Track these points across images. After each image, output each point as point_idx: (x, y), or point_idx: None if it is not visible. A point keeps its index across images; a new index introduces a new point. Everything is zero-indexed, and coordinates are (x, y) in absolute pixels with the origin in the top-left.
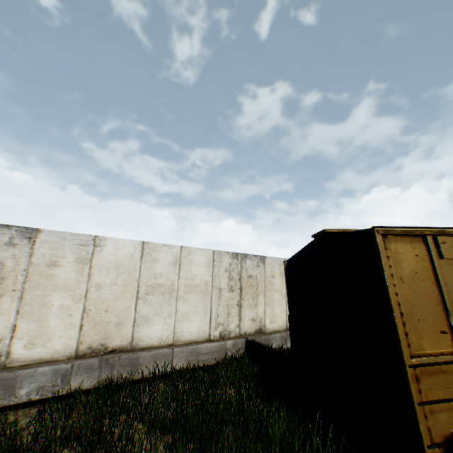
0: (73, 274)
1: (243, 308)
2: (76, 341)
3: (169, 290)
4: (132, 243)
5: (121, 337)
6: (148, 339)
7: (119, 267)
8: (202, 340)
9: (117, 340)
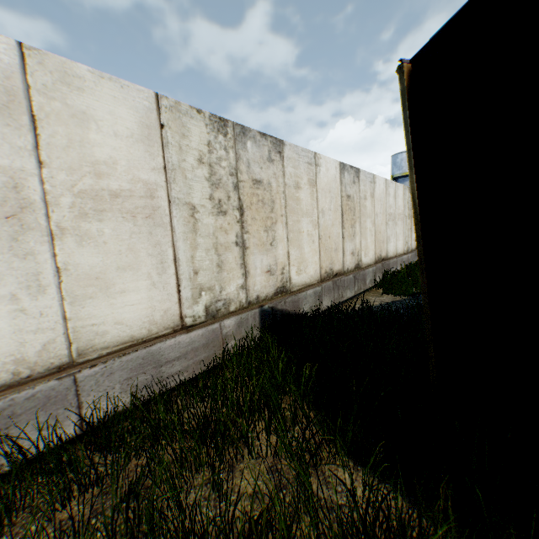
0: None
1: (249, 251)
2: None
3: (6, 206)
4: None
5: None
6: None
7: None
8: (164, 331)
9: None
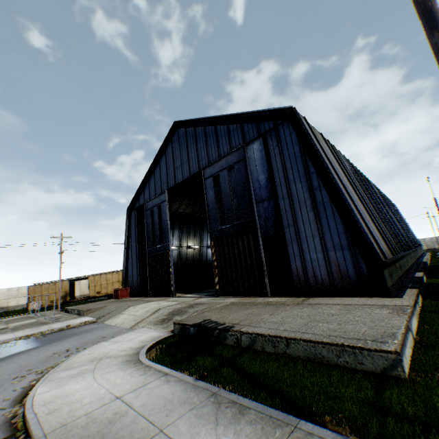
0: None
1: None
2: None
3: (17, 296)
4: (7, 289)
5: (6, 305)
6: (12, 305)
7: (4, 293)
8: (27, 304)
9: (5, 306)
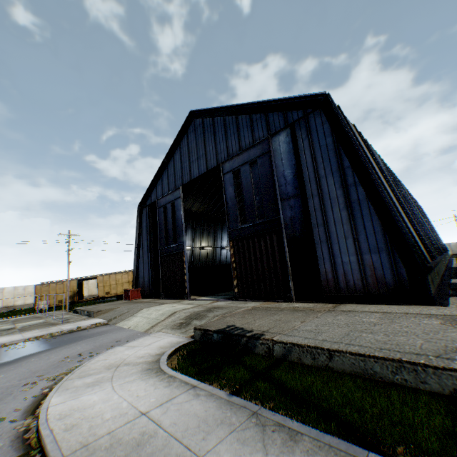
0: (1, 295)
1: None
2: (3, 305)
3: (23, 295)
4: (13, 287)
5: (12, 304)
6: (19, 304)
7: (10, 292)
8: (33, 303)
9: (11, 305)
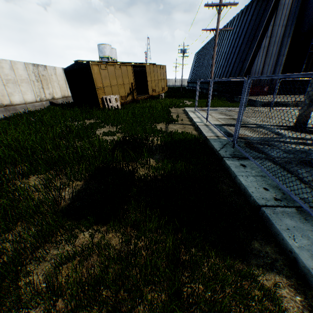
0: None
1: (45, 89)
2: None
3: (15, 82)
4: None
5: (7, 101)
6: (16, 101)
7: None
8: (35, 102)
9: (6, 102)
